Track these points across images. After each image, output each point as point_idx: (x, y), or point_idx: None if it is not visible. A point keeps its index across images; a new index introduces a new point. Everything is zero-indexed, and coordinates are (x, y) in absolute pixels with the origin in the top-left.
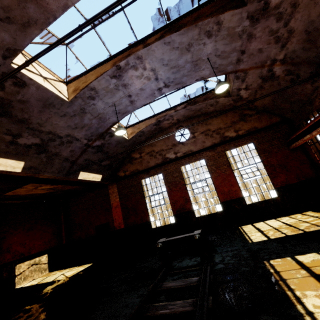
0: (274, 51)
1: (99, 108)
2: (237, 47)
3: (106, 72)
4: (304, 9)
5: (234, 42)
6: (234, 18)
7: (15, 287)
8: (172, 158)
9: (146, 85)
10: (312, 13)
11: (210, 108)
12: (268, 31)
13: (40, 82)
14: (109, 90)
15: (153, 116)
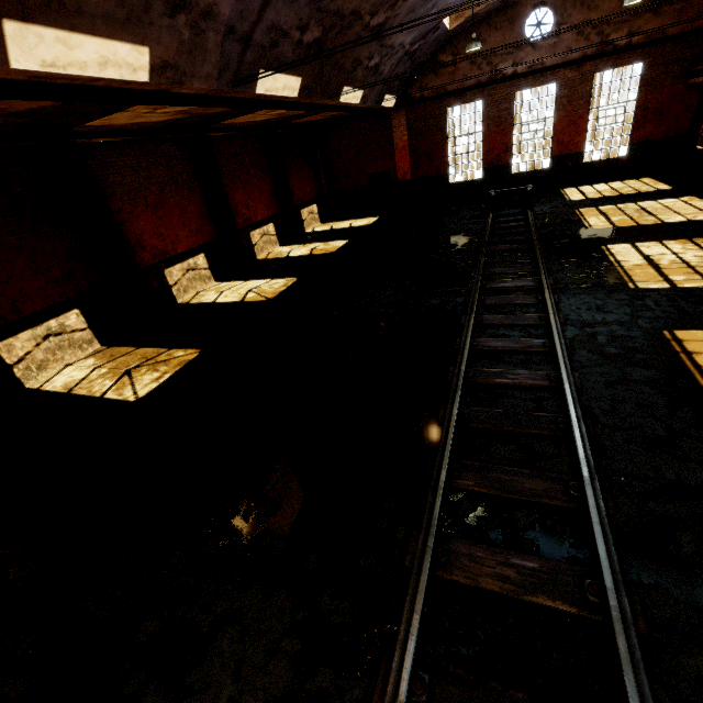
0: None
1: None
2: None
3: None
4: None
5: None
6: None
7: (305, 231)
8: (507, 74)
9: None
10: None
11: None
12: None
13: None
14: None
15: None
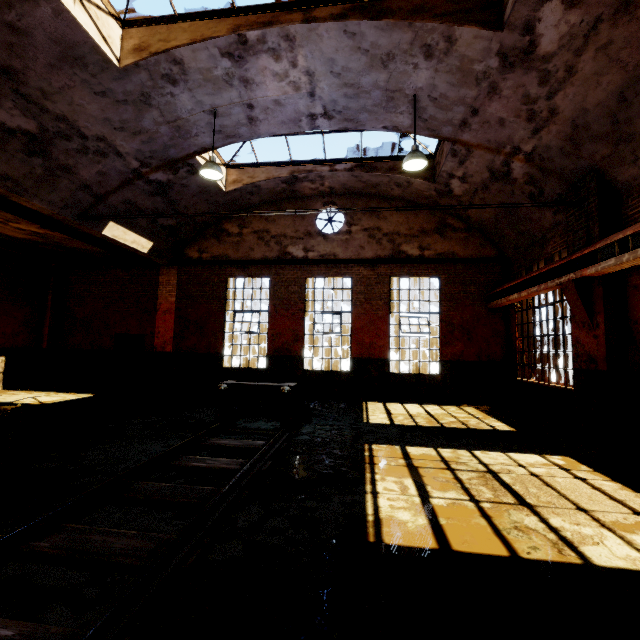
0: (522, 134)
1: (181, 107)
2: (468, 99)
3: (215, 40)
4: (581, 84)
5: (466, 86)
6: (477, 44)
7: None
8: (298, 257)
9: (288, 97)
10: (589, 96)
11: (395, 189)
12: (522, 93)
13: (65, 1)
14: (212, 79)
15: (286, 164)
